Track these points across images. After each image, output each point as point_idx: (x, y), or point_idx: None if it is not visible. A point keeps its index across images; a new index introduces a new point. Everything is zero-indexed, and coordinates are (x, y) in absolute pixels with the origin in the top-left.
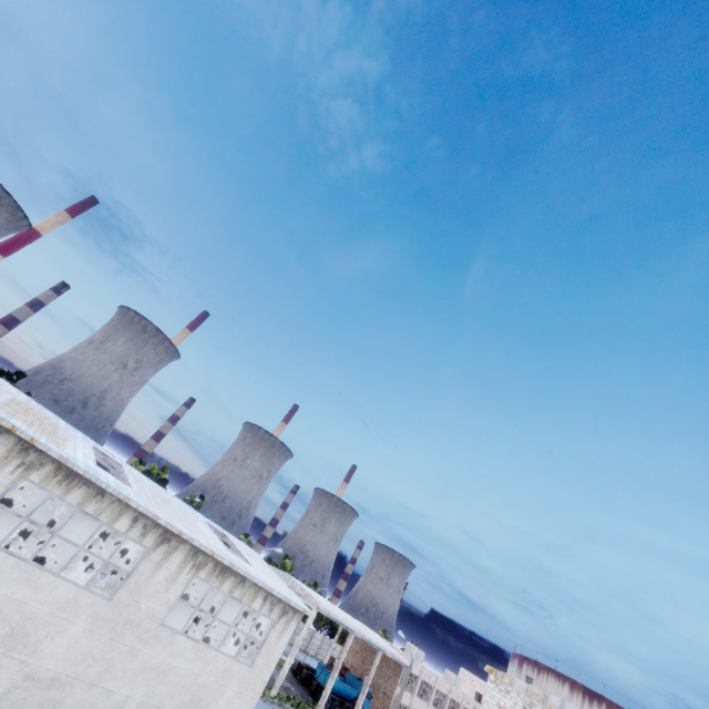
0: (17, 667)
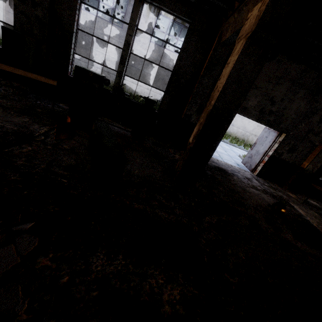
0: (254, 122)
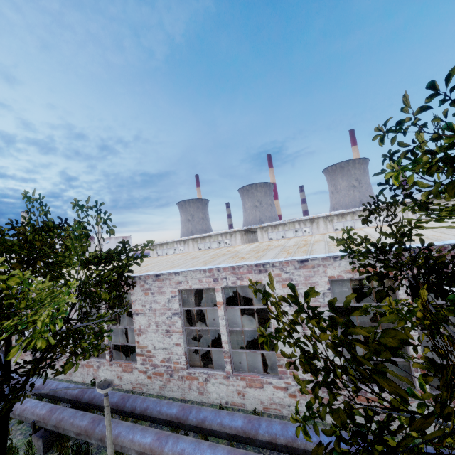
0: None
